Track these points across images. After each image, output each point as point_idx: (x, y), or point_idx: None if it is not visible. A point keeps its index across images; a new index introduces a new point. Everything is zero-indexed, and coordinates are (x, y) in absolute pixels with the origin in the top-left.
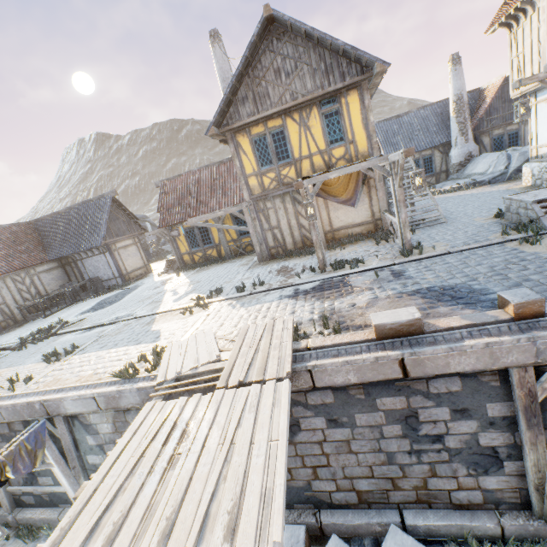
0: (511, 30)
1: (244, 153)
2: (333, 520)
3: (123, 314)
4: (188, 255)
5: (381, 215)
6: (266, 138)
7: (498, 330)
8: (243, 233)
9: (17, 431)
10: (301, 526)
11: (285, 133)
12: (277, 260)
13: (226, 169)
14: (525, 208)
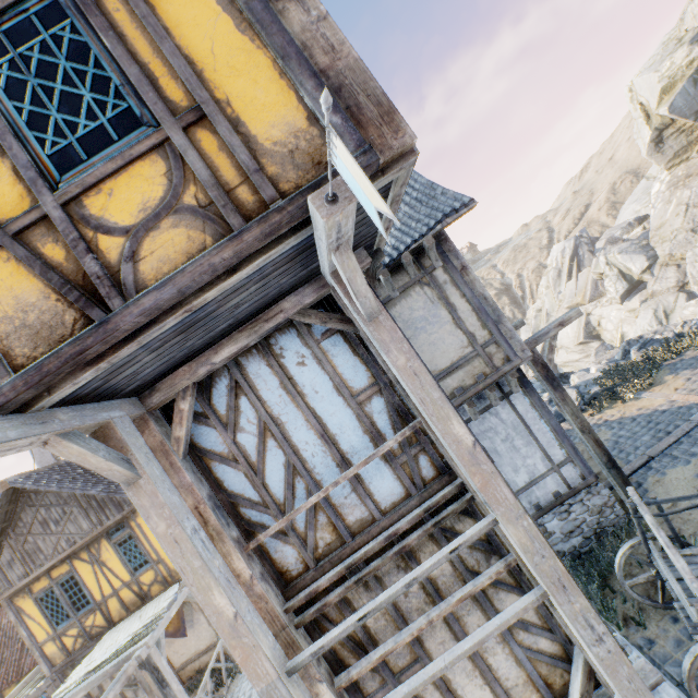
0: None
1: (30, 617)
2: None
3: None
4: None
5: None
6: (54, 589)
7: None
8: None
9: None
10: None
11: (77, 577)
12: None
13: None
14: None
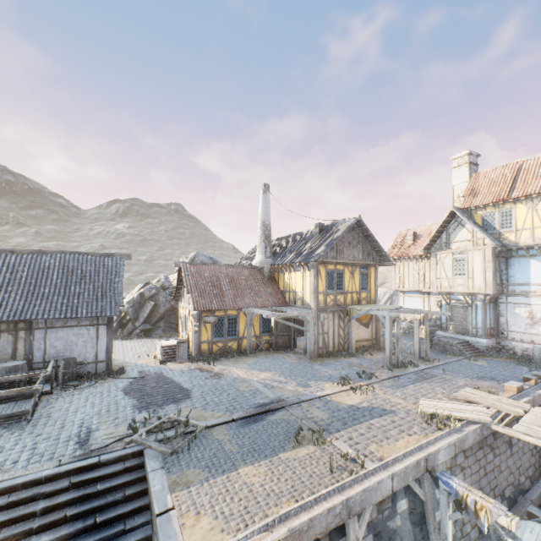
0: (396, 262)
1: (321, 277)
2: (533, 497)
3: (265, 401)
4: (207, 344)
5: (378, 337)
6: (334, 273)
7: (535, 388)
8: (265, 331)
9: (384, 510)
10: (531, 505)
11: (343, 275)
12: (326, 358)
13: (250, 273)
14: (450, 345)
